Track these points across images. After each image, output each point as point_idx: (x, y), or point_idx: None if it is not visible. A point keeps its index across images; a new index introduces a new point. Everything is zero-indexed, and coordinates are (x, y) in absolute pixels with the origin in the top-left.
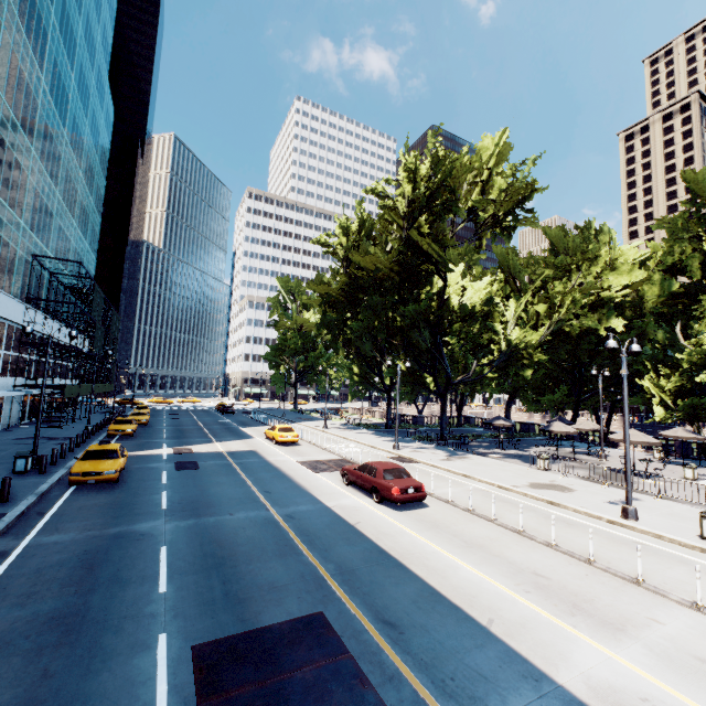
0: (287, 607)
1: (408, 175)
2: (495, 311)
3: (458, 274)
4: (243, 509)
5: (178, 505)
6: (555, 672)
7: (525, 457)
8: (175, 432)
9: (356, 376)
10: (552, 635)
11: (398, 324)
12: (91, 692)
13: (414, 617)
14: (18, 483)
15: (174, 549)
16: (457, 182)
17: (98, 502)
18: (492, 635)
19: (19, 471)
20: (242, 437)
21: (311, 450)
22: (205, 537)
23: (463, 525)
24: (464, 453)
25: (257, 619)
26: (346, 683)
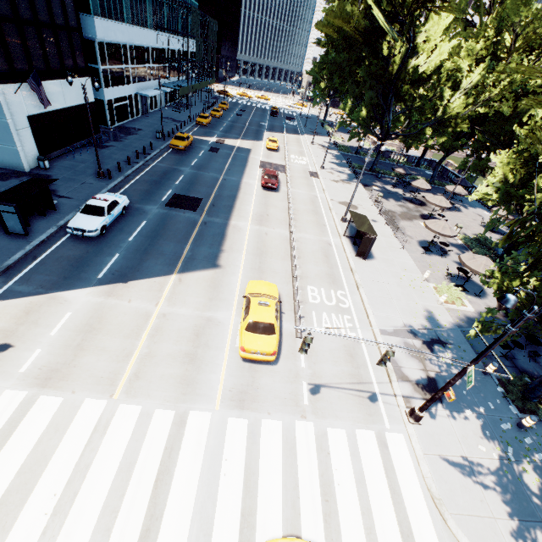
0: (197, 196)
1: None
2: (454, 76)
3: (443, 27)
4: (214, 173)
5: (196, 165)
6: (232, 221)
7: (392, 194)
8: (228, 128)
9: (347, 110)
10: (243, 220)
11: (358, 80)
12: (157, 192)
13: (220, 207)
14: (157, 143)
15: (185, 177)
16: None
17: (176, 157)
18: (231, 214)
19: (158, 138)
20: (256, 139)
21: (278, 157)
22: (195, 177)
23: (275, 201)
24: (356, 182)
25: (189, 195)
26: (194, 207)
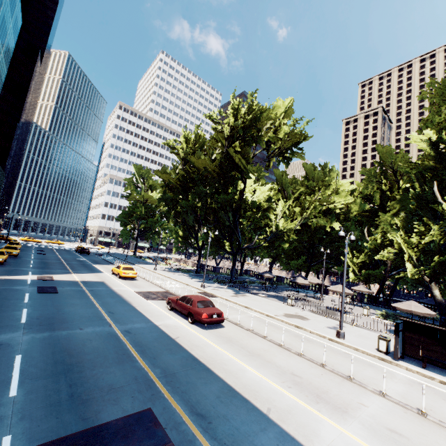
0: (122, 405)
1: (233, 113)
2: (271, 207)
3: (252, 181)
4: (91, 325)
5: (36, 320)
6: None
7: (280, 297)
8: (40, 264)
9: (180, 237)
10: (307, 418)
11: (213, 207)
12: None
13: (218, 409)
14: None
15: (28, 357)
16: (260, 124)
17: None
18: (271, 421)
19: None
20: (94, 271)
21: (145, 284)
22: (57, 347)
23: (247, 340)
24: (245, 293)
25: (97, 417)
26: None
